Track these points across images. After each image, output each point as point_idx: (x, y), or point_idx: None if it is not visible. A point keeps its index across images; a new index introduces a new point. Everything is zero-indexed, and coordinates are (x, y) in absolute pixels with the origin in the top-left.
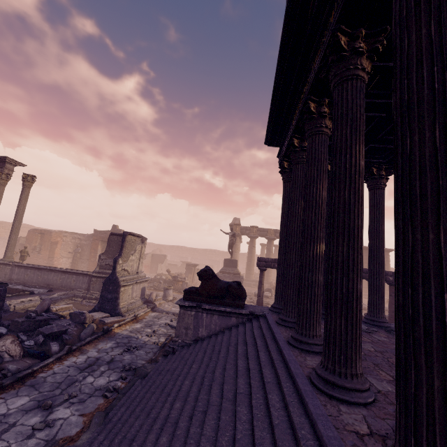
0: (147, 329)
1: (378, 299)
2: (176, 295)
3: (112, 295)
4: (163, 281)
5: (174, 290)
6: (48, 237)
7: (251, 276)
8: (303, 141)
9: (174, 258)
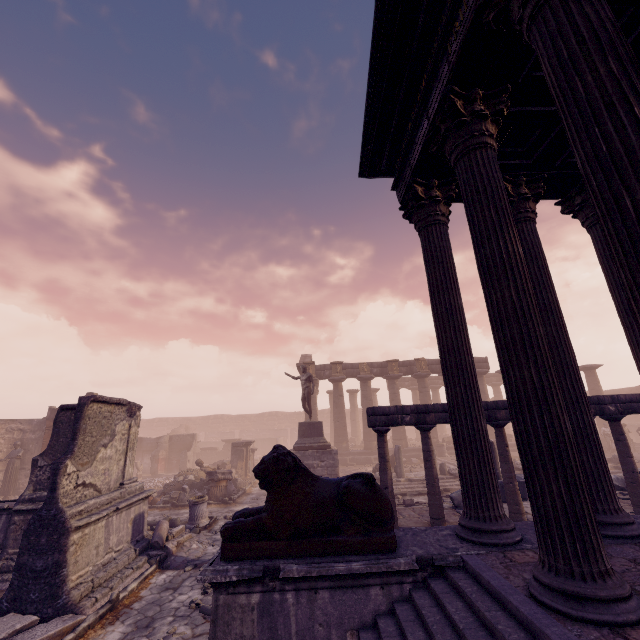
0: (139, 639)
1: None
2: (216, 511)
3: (48, 558)
4: (190, 486)
5: (213, 499)
6: None
7: (345, 445)
8: (473, 101)
9: (211, 436)
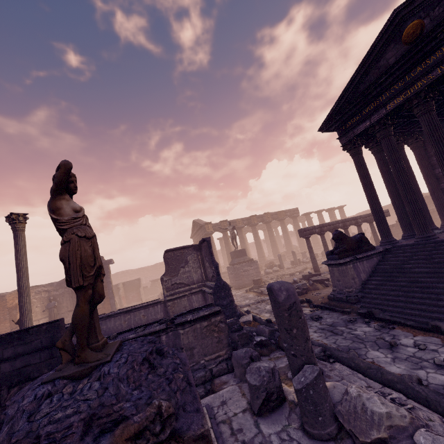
0: None
1: (429, 216)
2: None
3: (227, 300)
4: None
5: None
6: (0, 303)
7: None
8: (388, 120)
9: None
